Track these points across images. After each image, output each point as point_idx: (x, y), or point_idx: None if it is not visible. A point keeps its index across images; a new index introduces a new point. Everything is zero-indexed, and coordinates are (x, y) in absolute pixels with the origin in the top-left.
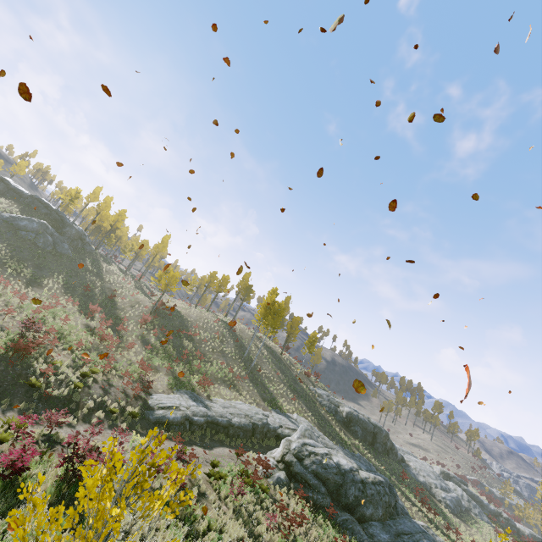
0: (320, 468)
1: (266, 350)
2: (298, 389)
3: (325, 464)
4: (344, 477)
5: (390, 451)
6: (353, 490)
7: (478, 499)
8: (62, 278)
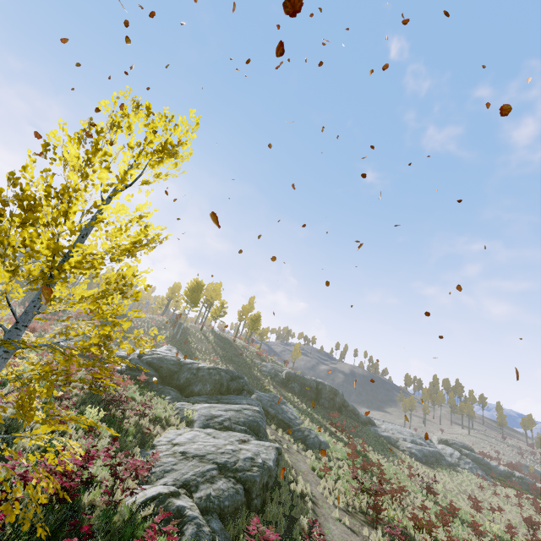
0: (156, 360)
1: (215, 337)
2: (236, 360)
3: (164, 359)
4: (181, 367)
5: (344, 408)
6: (186, 374)
7: (484, 461)
8: (23, 299)
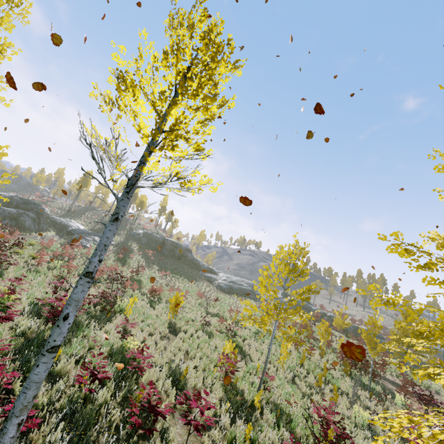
0: None
1: None
2: None
3: None
4: None
5: (183, 258)
6: None
7: (307, 306)
8: None
